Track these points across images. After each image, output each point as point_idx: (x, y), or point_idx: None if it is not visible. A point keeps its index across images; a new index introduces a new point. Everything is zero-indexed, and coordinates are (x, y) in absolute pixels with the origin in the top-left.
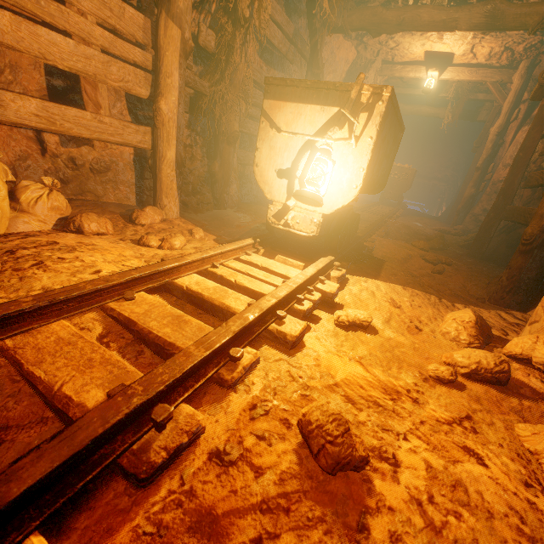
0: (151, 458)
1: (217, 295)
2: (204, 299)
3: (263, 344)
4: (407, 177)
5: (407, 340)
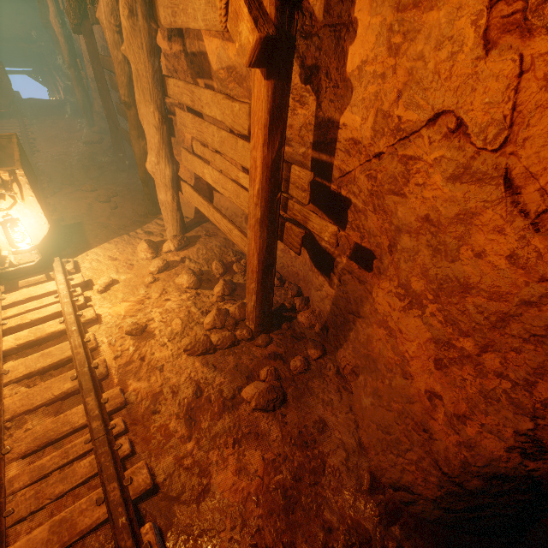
0: (104, 371)
1: (39, 333)
2: (36, 340)
3: (87, 329)
4: (0, 79)
5: (132, 274)
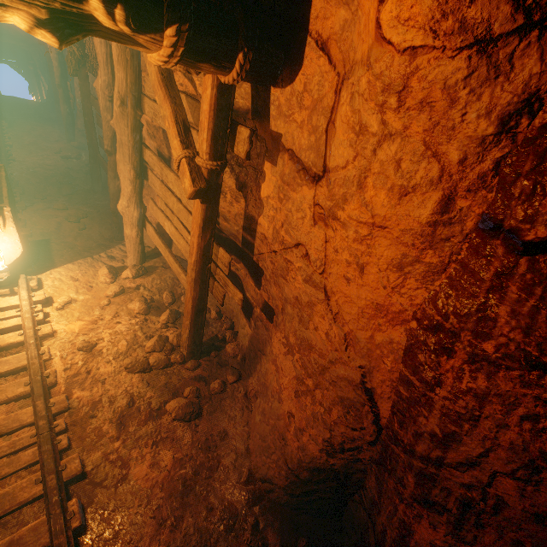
0: (54, 380)
1: None
2: None
3: (43, 342)
4: None
5: (90, 295)
